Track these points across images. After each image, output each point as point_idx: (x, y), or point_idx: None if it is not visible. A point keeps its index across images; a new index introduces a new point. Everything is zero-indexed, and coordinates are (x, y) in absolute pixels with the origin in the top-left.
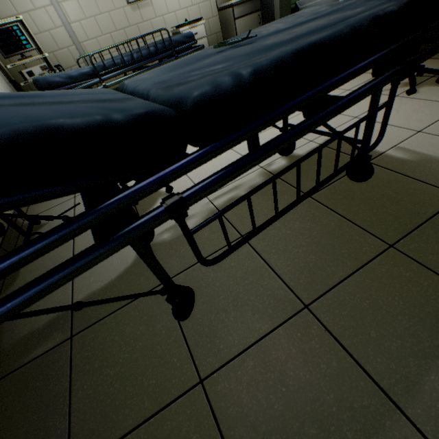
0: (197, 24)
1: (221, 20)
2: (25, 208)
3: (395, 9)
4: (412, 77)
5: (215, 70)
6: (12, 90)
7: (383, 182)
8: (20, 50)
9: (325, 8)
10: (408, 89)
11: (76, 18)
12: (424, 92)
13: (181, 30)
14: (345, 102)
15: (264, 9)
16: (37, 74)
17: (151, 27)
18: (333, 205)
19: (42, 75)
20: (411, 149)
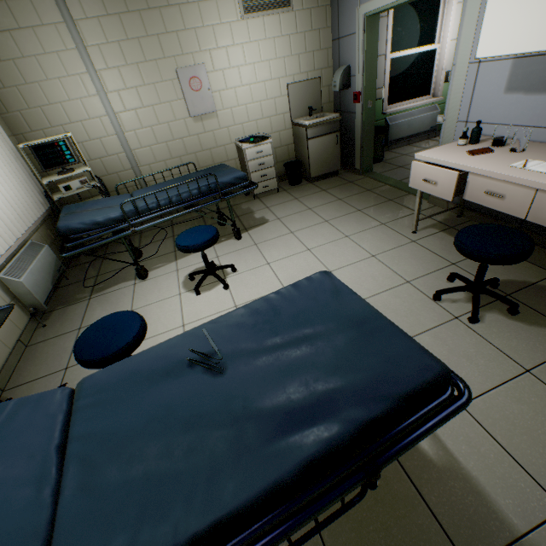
0: (263, 142)
1: (294, 134)
2: (11, 370)
3: (342, 444)
4: (476, 304)
5: (134, 481)
6: (46, 201)
7: (390, 496)
8: (62, 164)
9: (330, 303)
10: (470, 316)
11: (131, 127)
12: (489, 323)
13: (244, 148)
14: (271, 544)
15: (345, 127)
16: (75, 188)
17: (213, 138)
18: (322, 517)
19: (80, 189)
20: (441, 439)
